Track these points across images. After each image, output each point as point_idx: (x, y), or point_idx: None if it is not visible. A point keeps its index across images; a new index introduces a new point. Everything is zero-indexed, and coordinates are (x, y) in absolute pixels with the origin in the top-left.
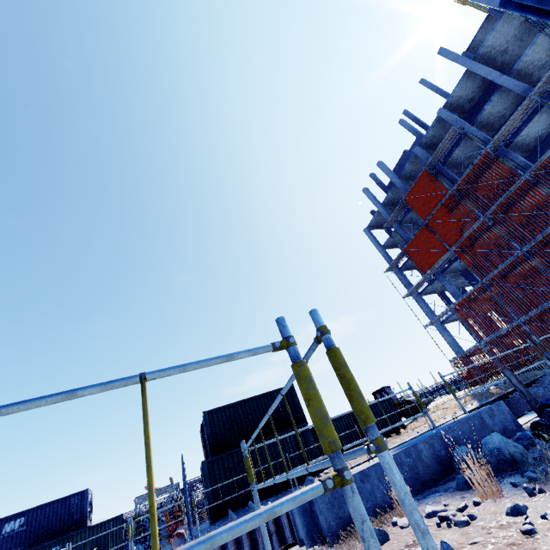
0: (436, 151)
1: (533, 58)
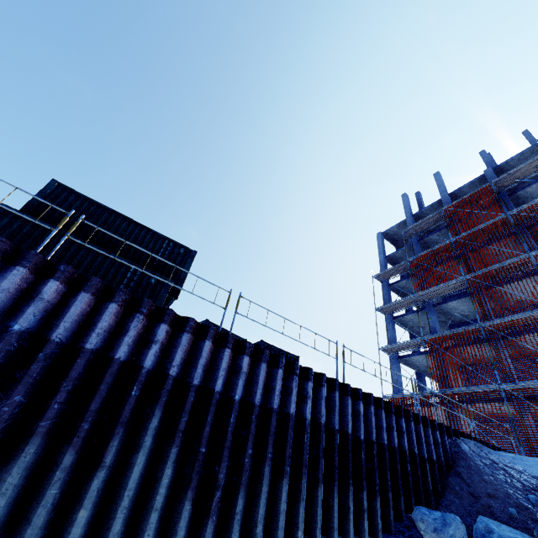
0: (515, 170)
1: None
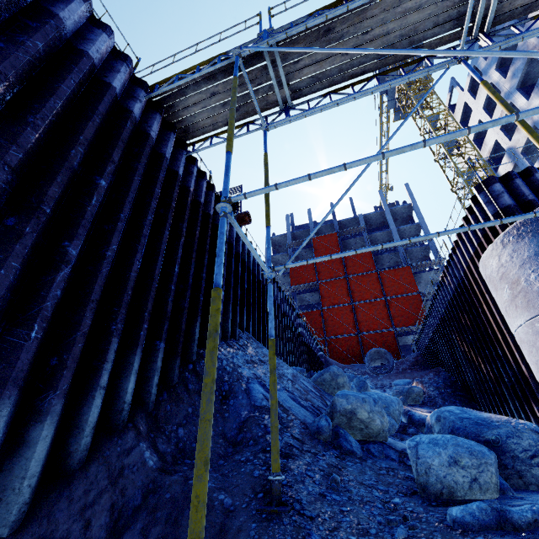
0: (348, 229)
1: (406, 231)
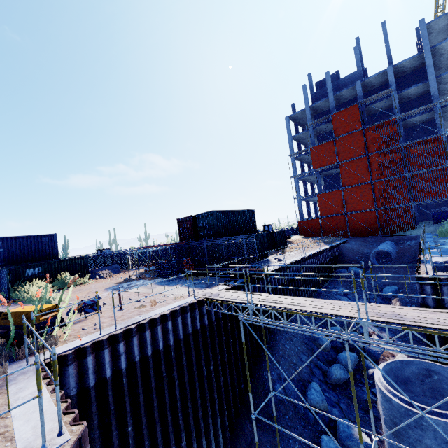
0: (372, 96)
1: None
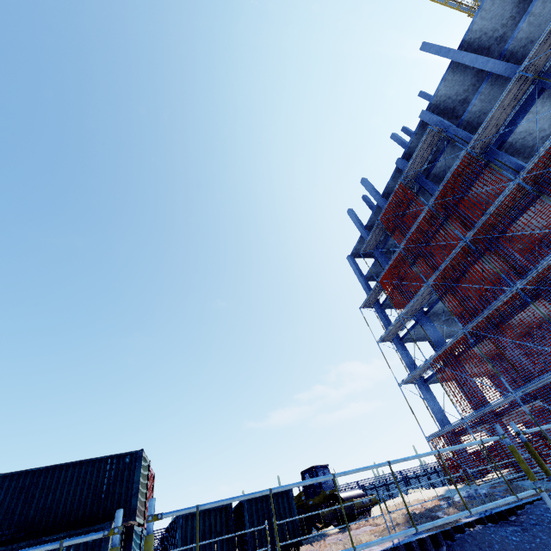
0: (414, 159)
1: (531, 34)
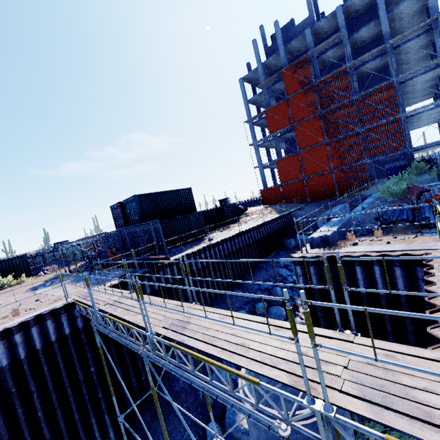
0: (321, 45)
1: (404, 9)
